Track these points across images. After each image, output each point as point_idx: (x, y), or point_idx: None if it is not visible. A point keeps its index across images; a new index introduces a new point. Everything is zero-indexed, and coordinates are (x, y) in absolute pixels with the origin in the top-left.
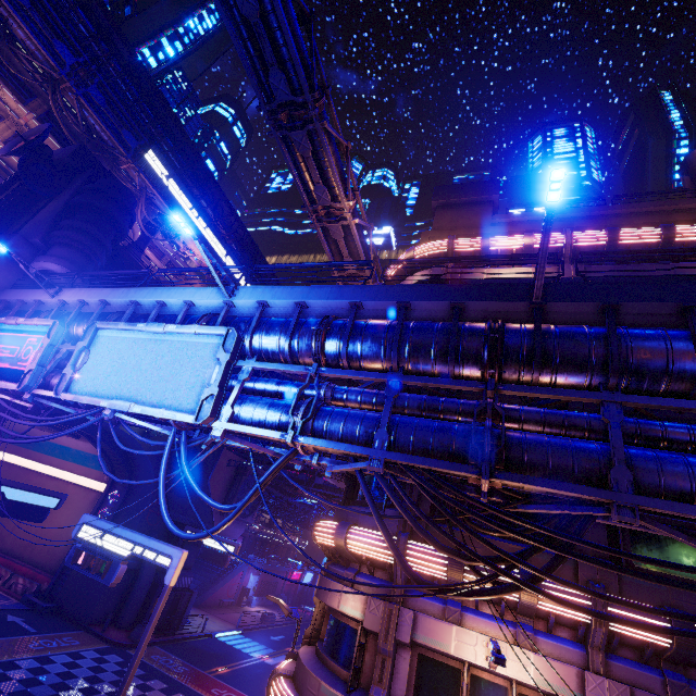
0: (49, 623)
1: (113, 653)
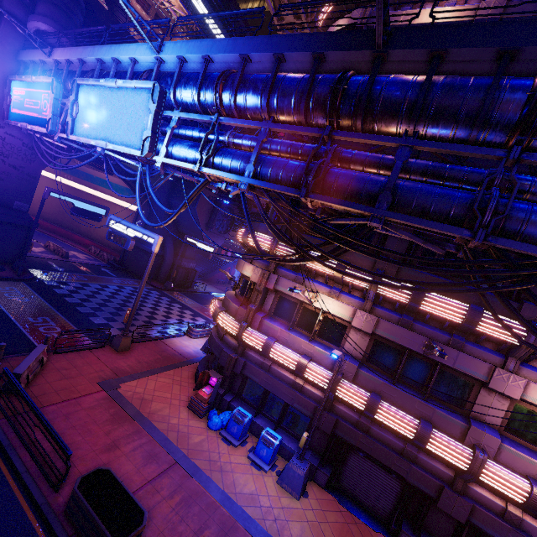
0: (122, 274)
1: (155, 291)
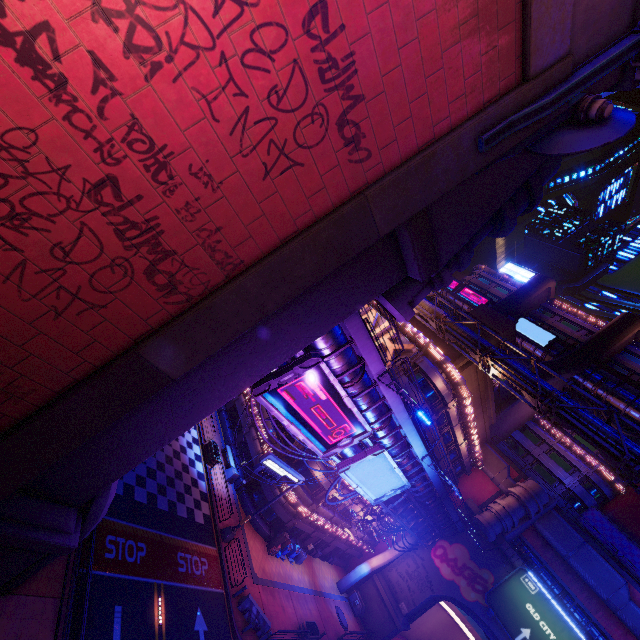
0: None
1: None
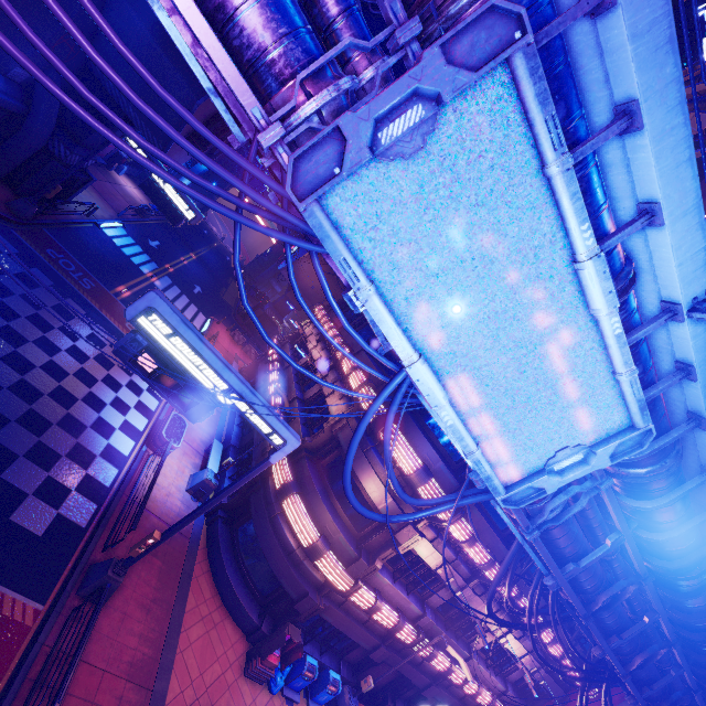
0: None
1: None
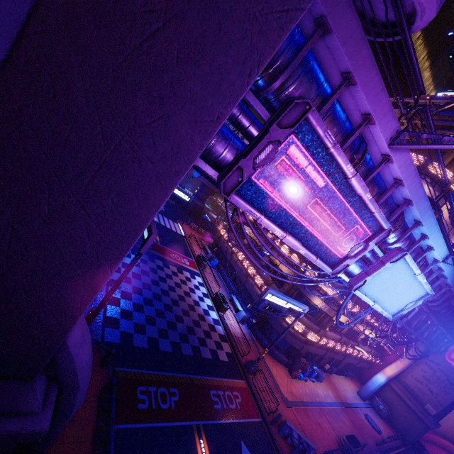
0: None
1: None
